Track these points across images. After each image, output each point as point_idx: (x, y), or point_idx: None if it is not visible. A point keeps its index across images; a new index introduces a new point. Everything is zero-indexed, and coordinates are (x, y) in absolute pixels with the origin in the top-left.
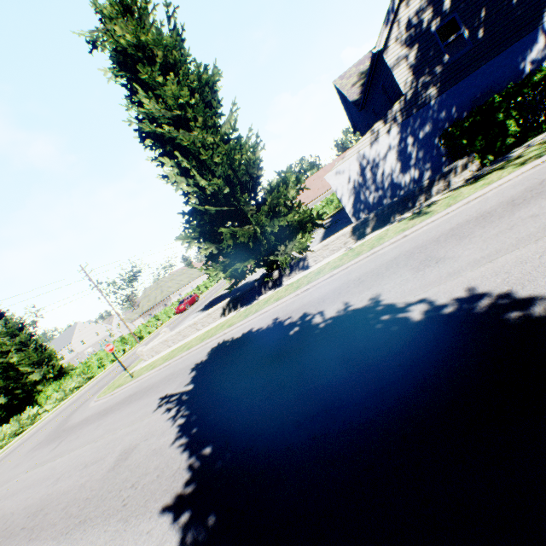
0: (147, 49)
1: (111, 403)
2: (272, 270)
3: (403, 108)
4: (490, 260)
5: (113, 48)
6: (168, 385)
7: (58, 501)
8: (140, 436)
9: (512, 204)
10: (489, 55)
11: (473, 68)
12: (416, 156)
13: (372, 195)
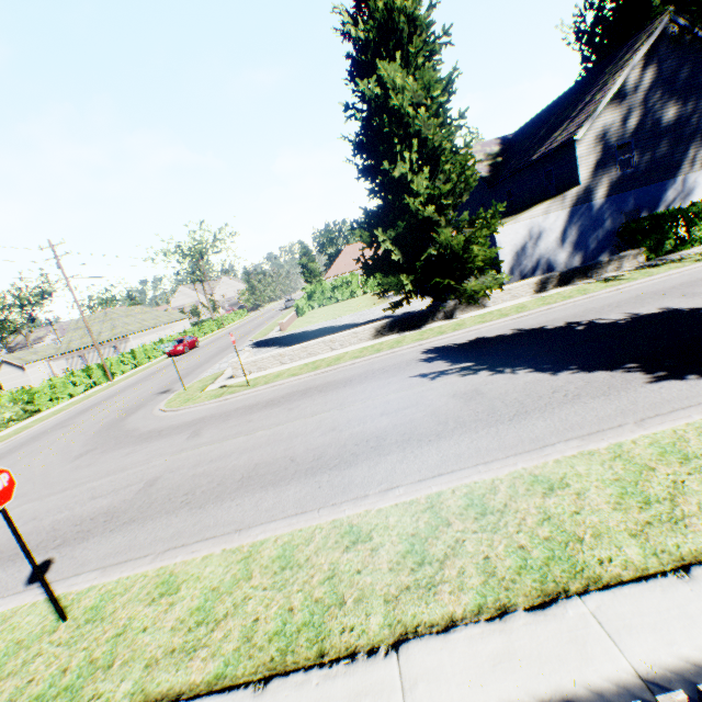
0: (413, 24)
1: (250, 401)
2: (443, 301)
3: (576, 196)
4: None
5: (377, 1)
6: (398, 372)
7: (404, 427)
8: (460, 387)
9: None
10: (644, 182)
11: (632, 187)
12: (573, 241)
13: (528, 263)
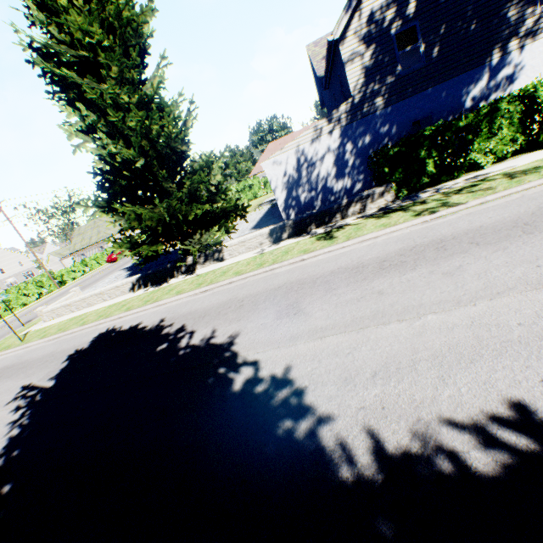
0: None
1: None
2: (188, 254)
3: (349, 111)
4: (323, 336)
5: None
6: (40, 370)
7: None
8: None
9: (381, 265)
10: (438, 78)
11: (421, 88)
12: (352, 165)
13: (305, 194)
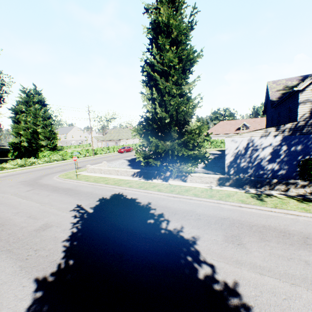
0: (170, 28)
1: (61, 185)
2: (168, 170)
3: (292, 128)
4: (261, 273)
5: (154, 18)
6: (85, 199)
7: (10, 227)
8: (56, 221)
9: (305, 240)
10: None
11: None
12: (283, 158)
13: (244, 163)
